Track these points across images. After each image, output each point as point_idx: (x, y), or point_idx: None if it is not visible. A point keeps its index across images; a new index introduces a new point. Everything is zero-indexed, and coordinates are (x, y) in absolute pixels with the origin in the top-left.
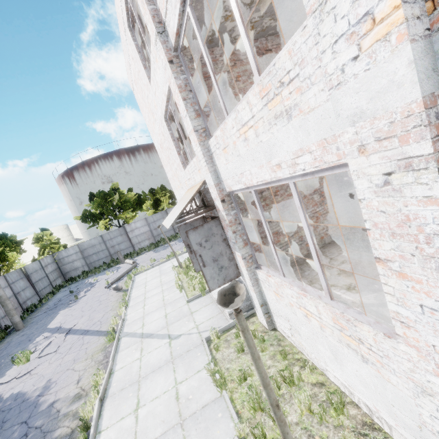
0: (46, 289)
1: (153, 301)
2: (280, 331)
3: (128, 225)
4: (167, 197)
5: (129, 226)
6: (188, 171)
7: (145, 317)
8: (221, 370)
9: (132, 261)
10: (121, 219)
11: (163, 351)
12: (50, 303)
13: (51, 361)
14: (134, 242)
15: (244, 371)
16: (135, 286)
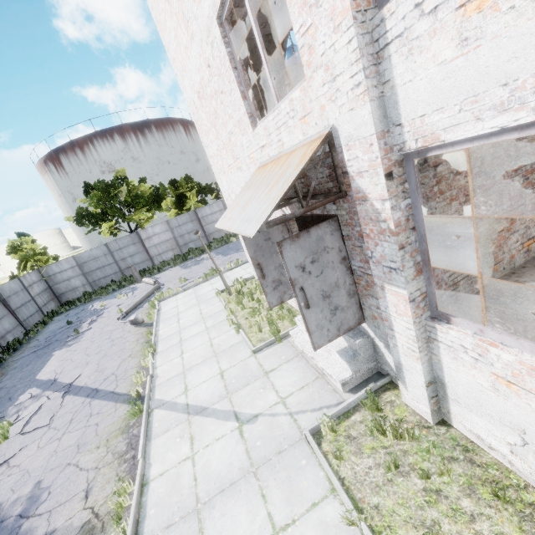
0: (34, 317)
1: (196, 346)
2: (459, 429)
3: (143, 230)
4: (195, 193)
5: (144, 232)
6: (265, 128)
7: (186, 375)
8: (364, 508)
9: (152, 281)
10: (133, 222)
11: (232, 447)
12: (40, 338)
13: (41, 444)
14: (153, 253)
15: (432, 533)
16: (162, 319)
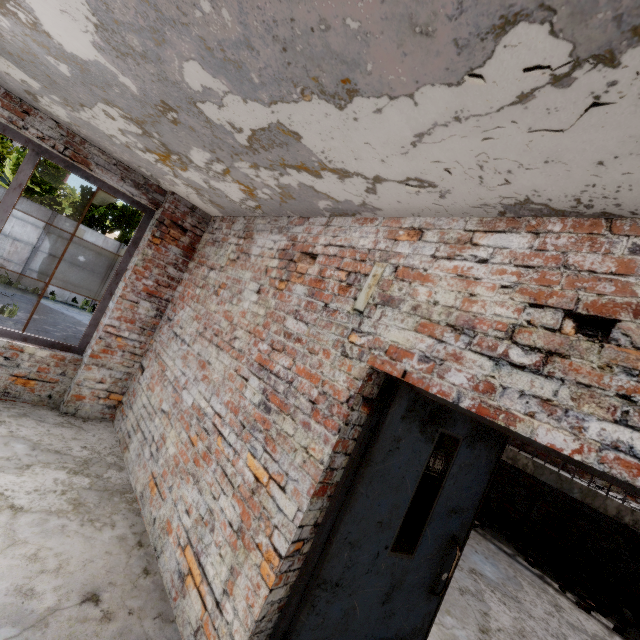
0: None
1: None
2: None
3: None
4: None
5: None
6: None
7: None
8: None
9: None
10: None
11: None
12: None
13: None
14: None
15: None
16: None
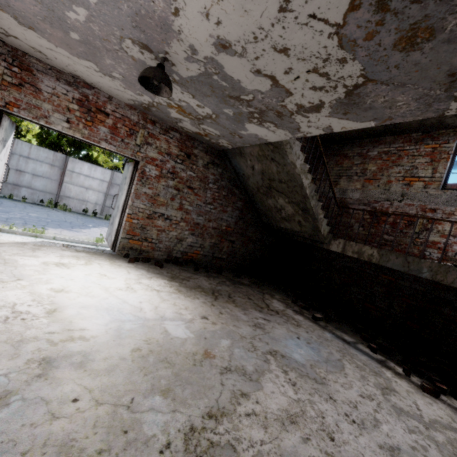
0: None
1: None
2: None
3: None
4: None
5: None
6: None
7: None
8: None
9: None
10: None
11: None
12: None
13: None
14: None
15: None
16: None
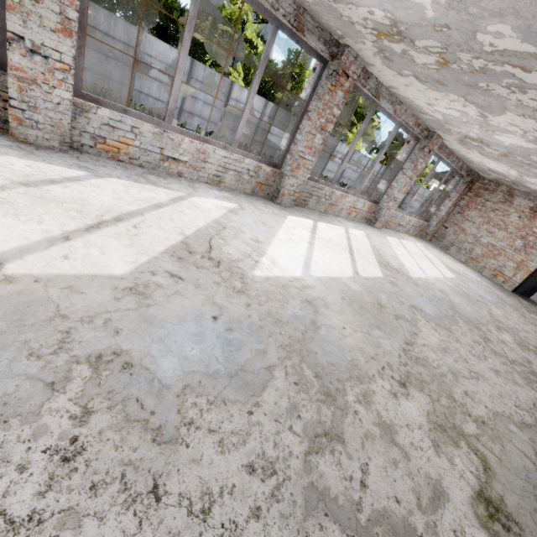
0: None
1: None
2: None
3: None
4: None
5: None
6: None
7: None
8: None
9: None
10: None
11: None
12: None
13: None
14: None
15: None
16: None
